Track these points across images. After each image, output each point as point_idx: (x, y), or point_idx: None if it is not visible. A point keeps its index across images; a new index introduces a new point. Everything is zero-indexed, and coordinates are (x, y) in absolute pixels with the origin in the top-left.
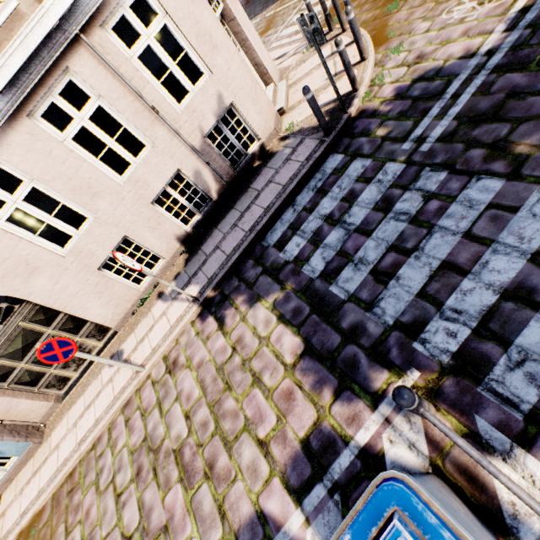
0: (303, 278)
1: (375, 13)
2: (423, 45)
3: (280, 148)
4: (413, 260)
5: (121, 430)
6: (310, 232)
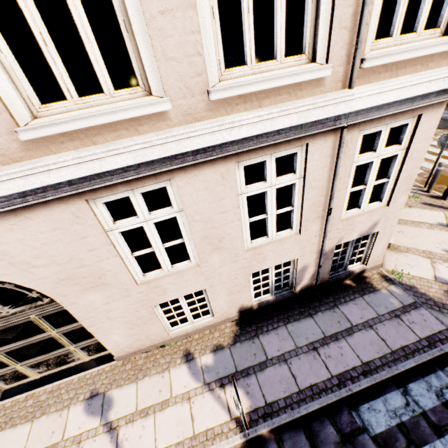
0: None
1: None
2: None
3: (383, 288)
4: None
5: None
6: None
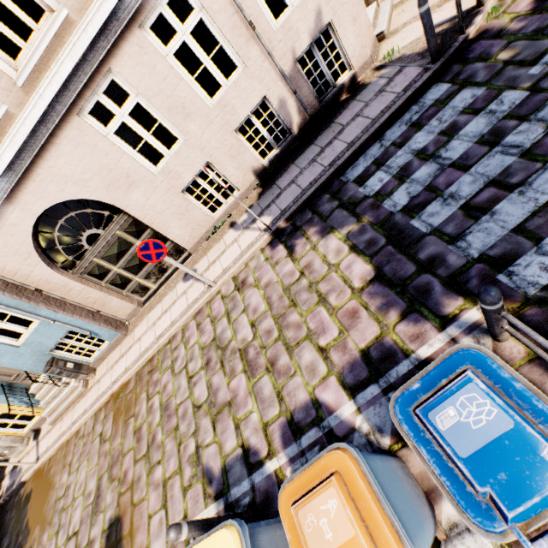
0: (382, 212)
1: None
2: None
3: (374, 78)
4: (515, 195)
5: (193, 332)
6: (396, 167)
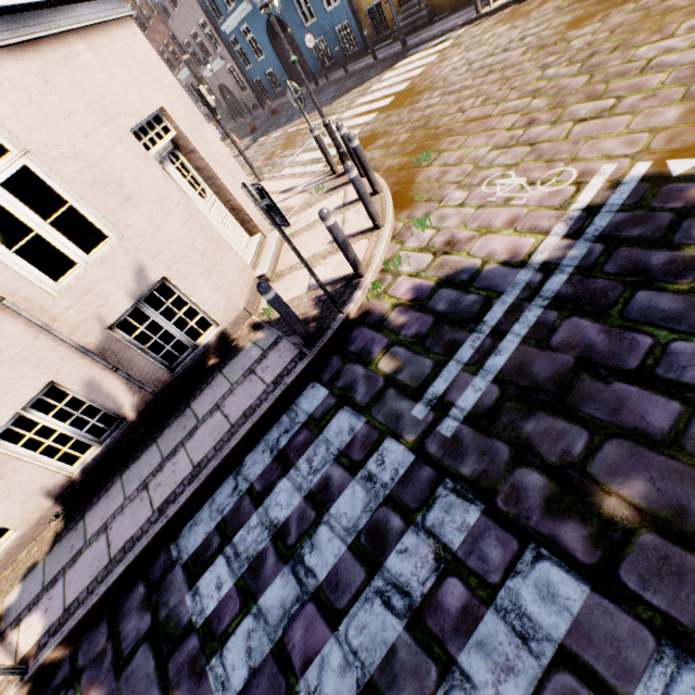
0: None
1: (402, 161)
2: (455, 226)
3: (248, 342)
4: None
5: None
6: (244, 558)
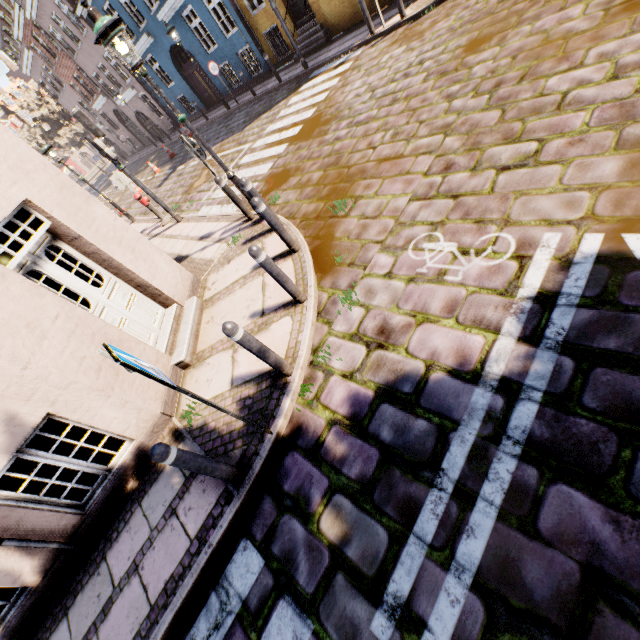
0: None
1: (318, 207)
2: (386, 305)
3: None
4: None
5: None
6: None
